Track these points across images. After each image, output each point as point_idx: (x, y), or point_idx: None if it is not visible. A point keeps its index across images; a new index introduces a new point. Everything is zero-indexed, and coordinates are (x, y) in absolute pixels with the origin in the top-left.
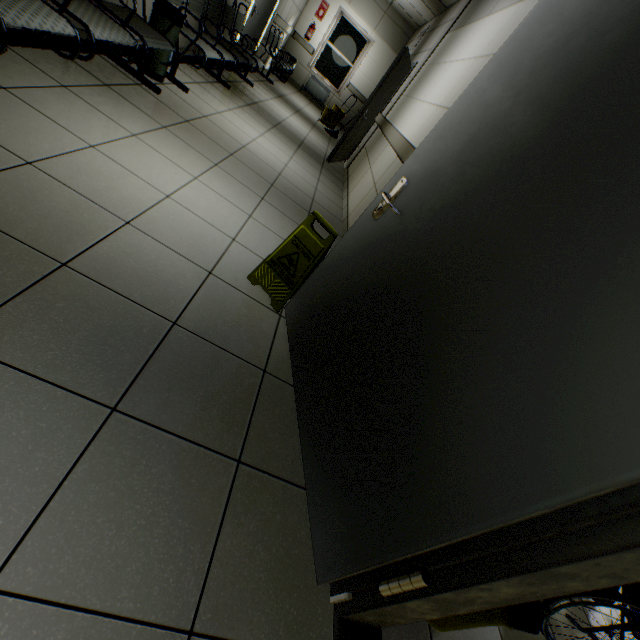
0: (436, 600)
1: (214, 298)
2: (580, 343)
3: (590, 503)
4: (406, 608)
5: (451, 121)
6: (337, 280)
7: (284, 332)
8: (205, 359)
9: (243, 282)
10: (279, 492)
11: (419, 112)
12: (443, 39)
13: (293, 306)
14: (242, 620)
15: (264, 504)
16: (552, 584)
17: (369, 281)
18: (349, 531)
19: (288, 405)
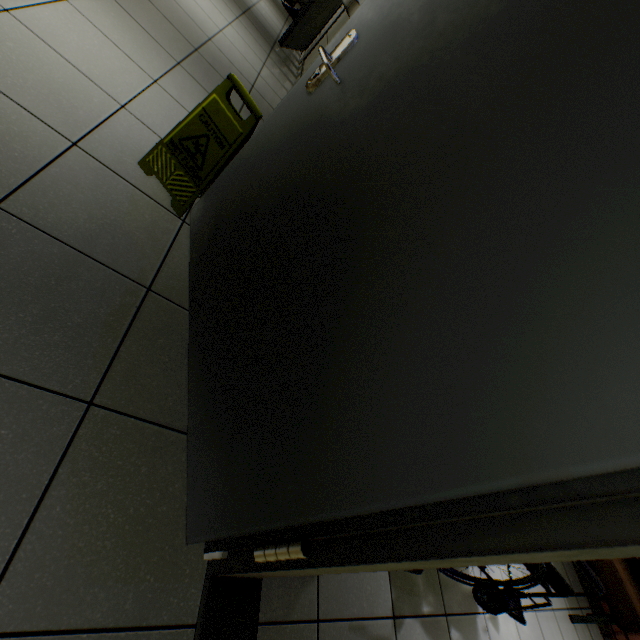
0: (316, 569)
1: (77, 181)
2: (550, 278)
3: (514, 491)
4: (284, 572)
5: None
6: (253, 177)
7: (186, 243)
8: (49, 264)
9: (131, 168)
10: (150, 440)
11: None
12: None
13: (200, 210)
14: (67, 603)
15: (124, 456)
16: (446, 563)
17: (290, 179)
18: (226, 490)
19: (179, 334)
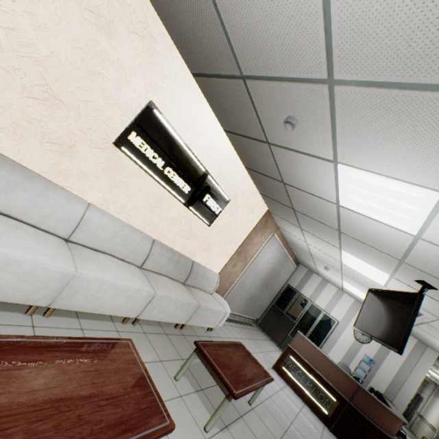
0: None
1: None
2: None
3: None
4: None
5: (438, 427)
6: None
7: None
8: None
9: None
10: None
11: (432, 418)
12: (430, 395)
13: None
14: None
15: None
16: None
17: None
18: None
19: None
